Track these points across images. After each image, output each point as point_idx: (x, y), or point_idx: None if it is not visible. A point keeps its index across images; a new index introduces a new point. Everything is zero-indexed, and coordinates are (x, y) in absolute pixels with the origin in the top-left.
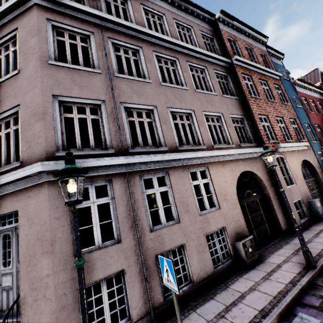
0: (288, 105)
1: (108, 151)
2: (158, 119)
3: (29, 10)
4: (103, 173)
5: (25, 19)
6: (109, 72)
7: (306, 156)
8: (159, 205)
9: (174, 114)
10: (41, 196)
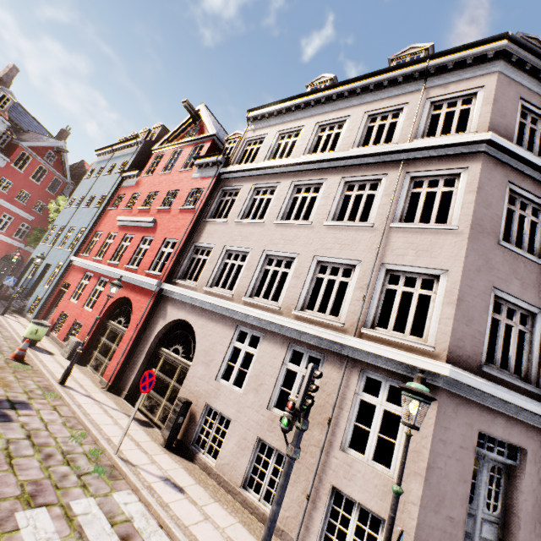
0: None
1: None
2: None
3: None
4: None
5: None
6: None
7: None
8: None
9: None
10: None
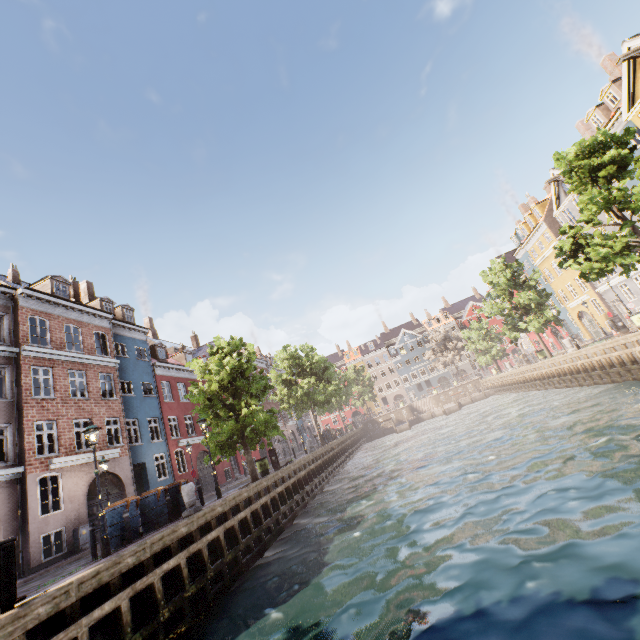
0: (115, 399)
1: None
2: None
3: None
4: None
5: None
6: None
7: (112, 466)
8: None
9: None
10: None
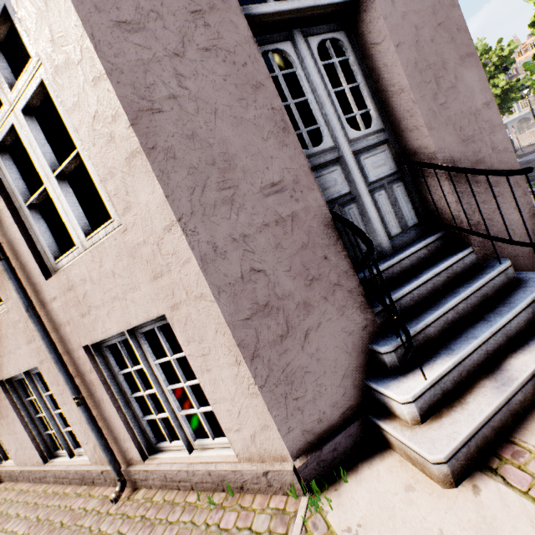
0: None
1: None
2: None
3: None
4: None
5: None
6: None
7: None
8: None
9: None
10: None
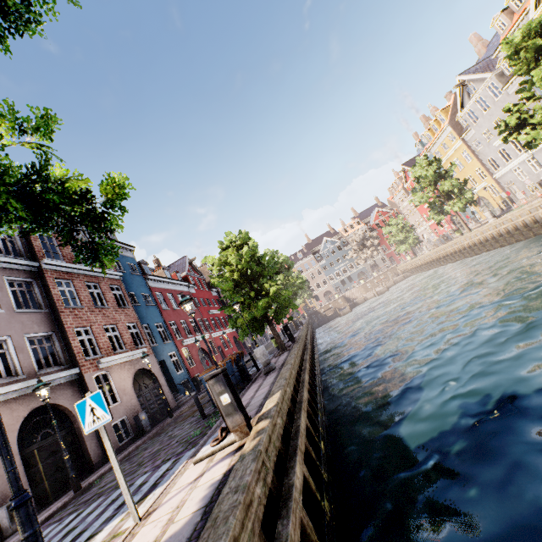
0: (128, 307)
1: None
2: None
3: None
4: None
5: None
6: None
7: (144, 363)
8: None
9: None
10: None
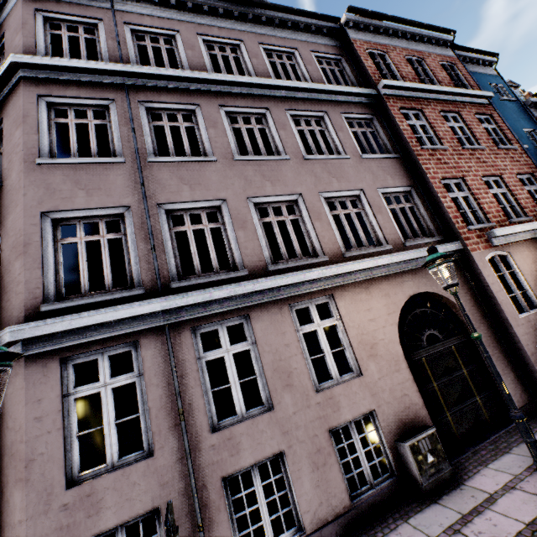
0: (513, 148)
1: (132, 292)
2: (229, 221)
3: (15, 89)
4: (121, 332)
5: (11, 104)
6: (138, 158)
7: None
8: (231, 378)
9: (263, 207)
10: (17, 382)
